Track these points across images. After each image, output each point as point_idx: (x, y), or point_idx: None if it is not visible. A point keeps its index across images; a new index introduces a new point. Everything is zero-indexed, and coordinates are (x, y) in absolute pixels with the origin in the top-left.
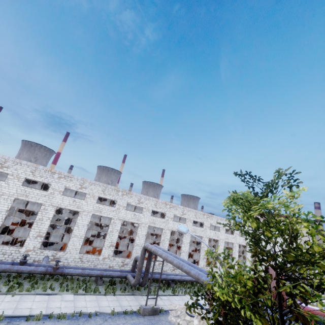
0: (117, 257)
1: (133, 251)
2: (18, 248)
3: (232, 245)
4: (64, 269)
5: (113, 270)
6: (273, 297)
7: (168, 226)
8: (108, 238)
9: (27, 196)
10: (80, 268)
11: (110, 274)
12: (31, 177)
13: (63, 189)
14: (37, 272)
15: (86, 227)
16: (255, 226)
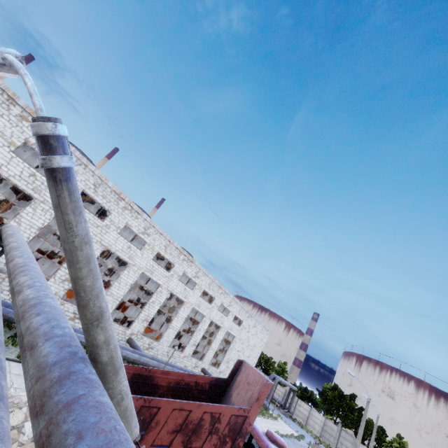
0: None
1: None
2: None
3: (201, 317)
4: None
5: None
6: (228, 424)
7: (104, 238)
8: None
9: None
10: None
11: None
12: None
13: None
14: None
15: None
16: None
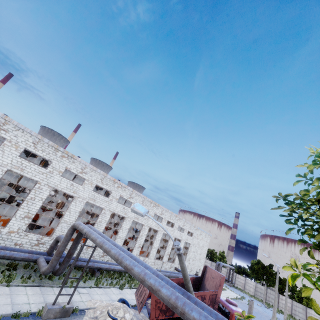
0: (31, 233)
1: (58, 228)
2: None
3: (169, 237)
4: None
5: (19, 249)
6: (209, 299)
7: (110, 207)
8: (24, 206)
9: None
10: None
11: (12, 256)
12: None
13: None
14: None
15: None
16: None
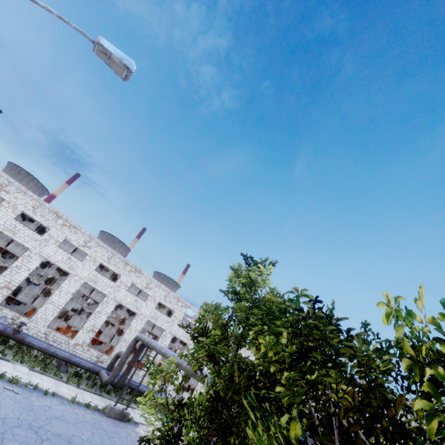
0: (93, 348)
1: (117, 347)
2: None
3: None
4: (27, 336)
5: (85, 360)
6: None
7: (172, 329)
8: (92, 319)
9: (15, 234)
10: (45, 344)
11: (80, 363)
12: (30, 213)
13: (62, 240)
14: None
15: (70, 296)
16: (243, 292)
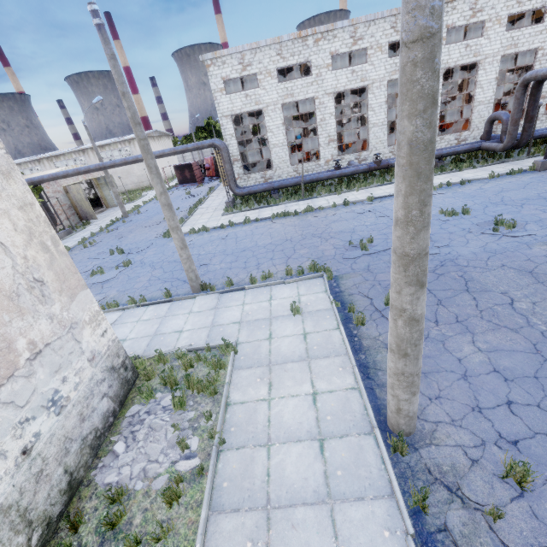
0: (445, 135)
1: (474, 116)
2: (316, 162)
3: None
4: (388, 161)
5: (453, 147)
6: None
7: None
8: None
9: (293, 96)
10: None
11: (454, 151)
12: (282, 64)
13: (330, 60)
14: (360, 171)
15: (385, 106)
16: None
